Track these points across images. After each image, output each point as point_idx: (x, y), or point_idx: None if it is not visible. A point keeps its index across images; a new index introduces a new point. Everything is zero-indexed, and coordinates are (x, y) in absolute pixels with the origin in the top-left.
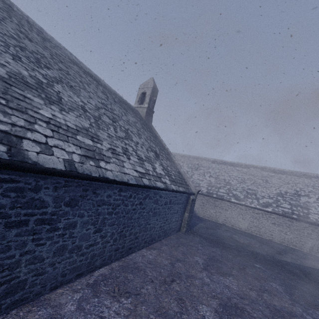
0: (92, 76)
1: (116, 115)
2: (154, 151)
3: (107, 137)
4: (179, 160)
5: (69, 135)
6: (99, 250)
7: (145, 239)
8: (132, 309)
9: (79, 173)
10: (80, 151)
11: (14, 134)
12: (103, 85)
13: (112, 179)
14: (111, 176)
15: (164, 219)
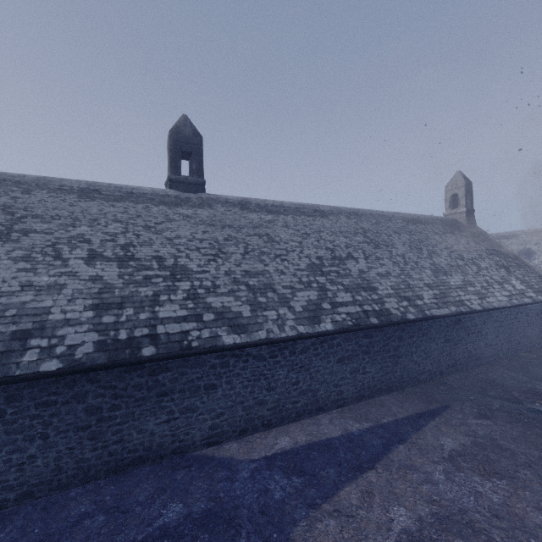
0: (416, 220)
1: (457, 250)
2: (502, 266)
3: (473, 279)
4: (527, 243)
5: (465, 290)
6: (500, 348)
7: (526, 345)
8: (540, 371)
9: (486, 309)
10: (475, 297)
11: (460, 300)
12: (424, 220)
13: (498, 307)
14: (496, 305)
15: (539, 328)
